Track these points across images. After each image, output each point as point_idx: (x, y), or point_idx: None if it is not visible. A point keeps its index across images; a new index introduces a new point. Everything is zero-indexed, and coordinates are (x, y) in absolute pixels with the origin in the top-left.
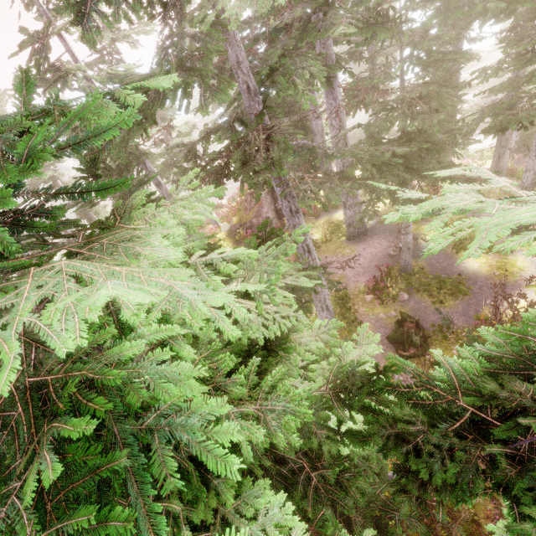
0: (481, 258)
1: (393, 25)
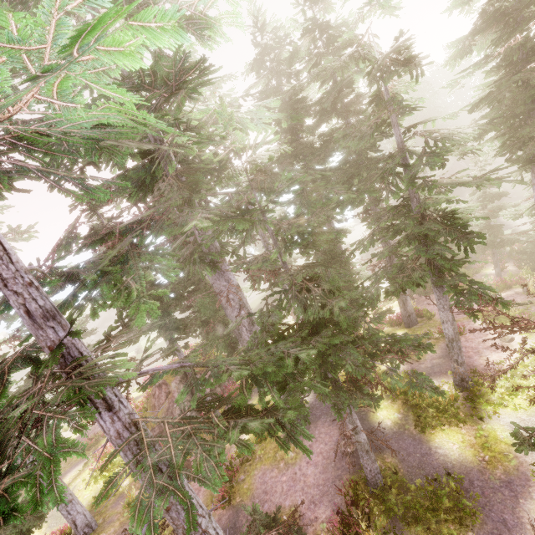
0: (455, 434)
1: (253, 216)
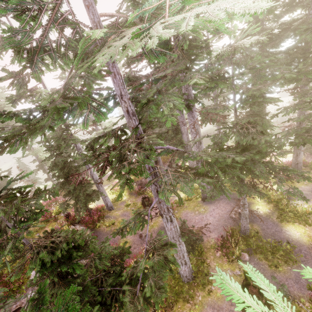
0: (300, 228)
1: (228, 81)
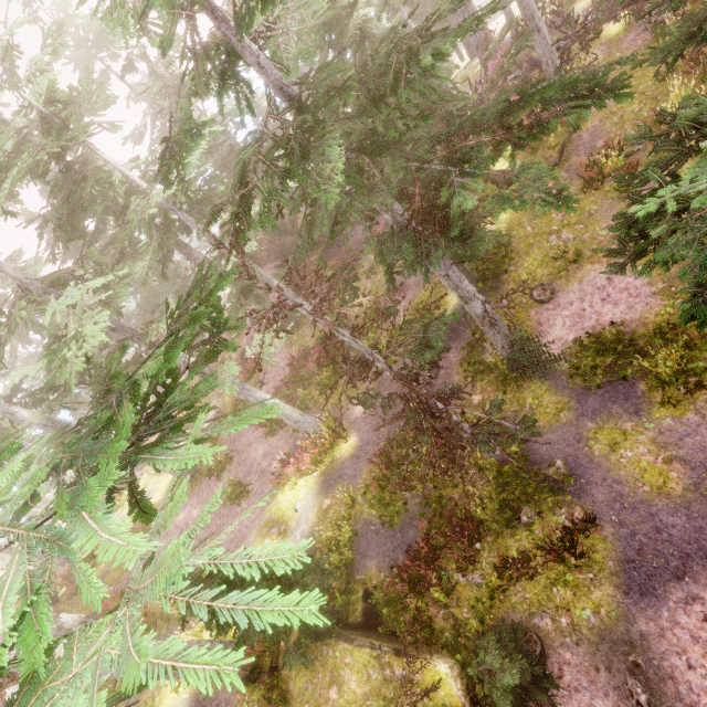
0: None
1: None
